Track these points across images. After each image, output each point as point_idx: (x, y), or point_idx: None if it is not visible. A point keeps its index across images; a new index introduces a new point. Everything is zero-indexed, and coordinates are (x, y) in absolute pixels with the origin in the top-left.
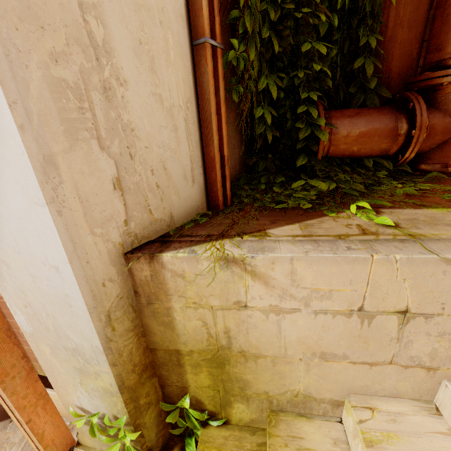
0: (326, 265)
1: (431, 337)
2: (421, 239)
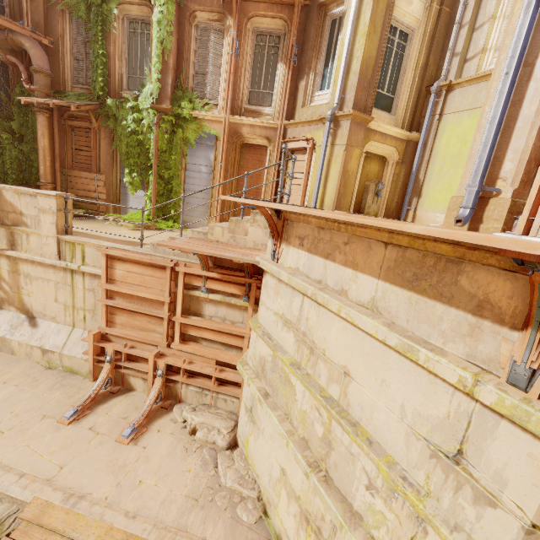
0: None
1: None
2: None
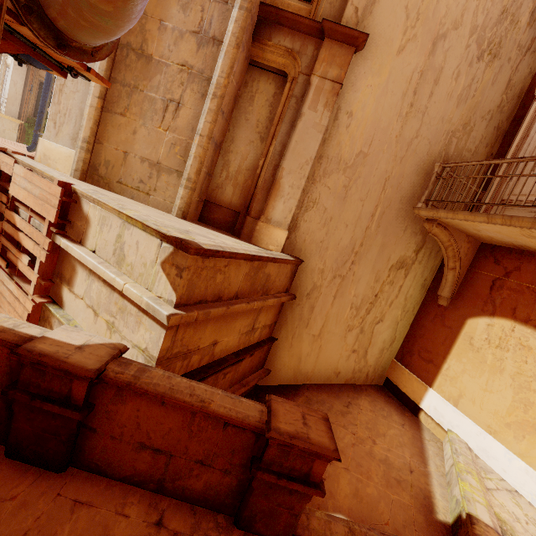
0: None
1: None
2: None
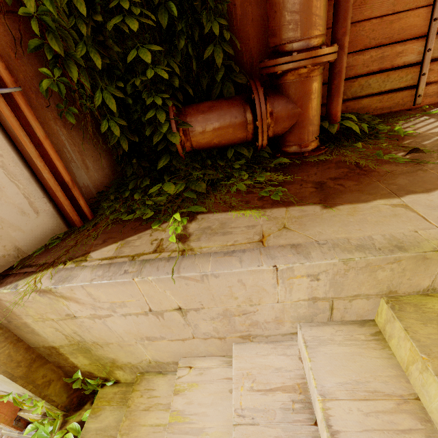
0: (108, 287)
1: (207, 321)
2: (184, 255)
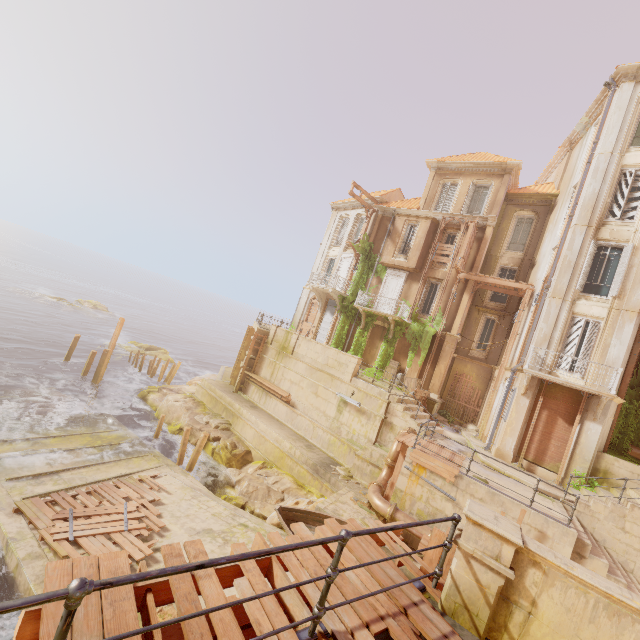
0: (628, 463)
1: None
2: None
